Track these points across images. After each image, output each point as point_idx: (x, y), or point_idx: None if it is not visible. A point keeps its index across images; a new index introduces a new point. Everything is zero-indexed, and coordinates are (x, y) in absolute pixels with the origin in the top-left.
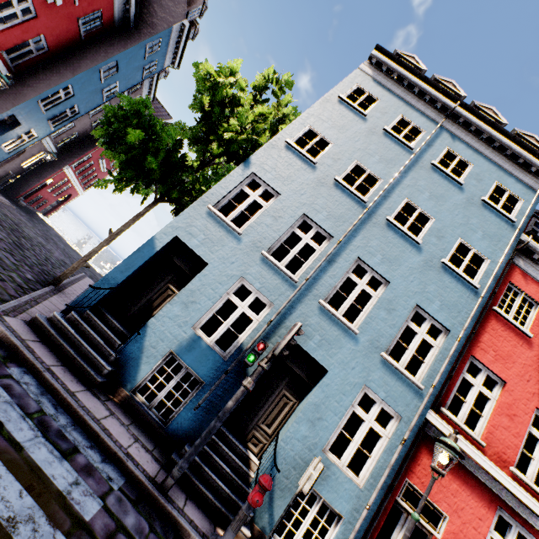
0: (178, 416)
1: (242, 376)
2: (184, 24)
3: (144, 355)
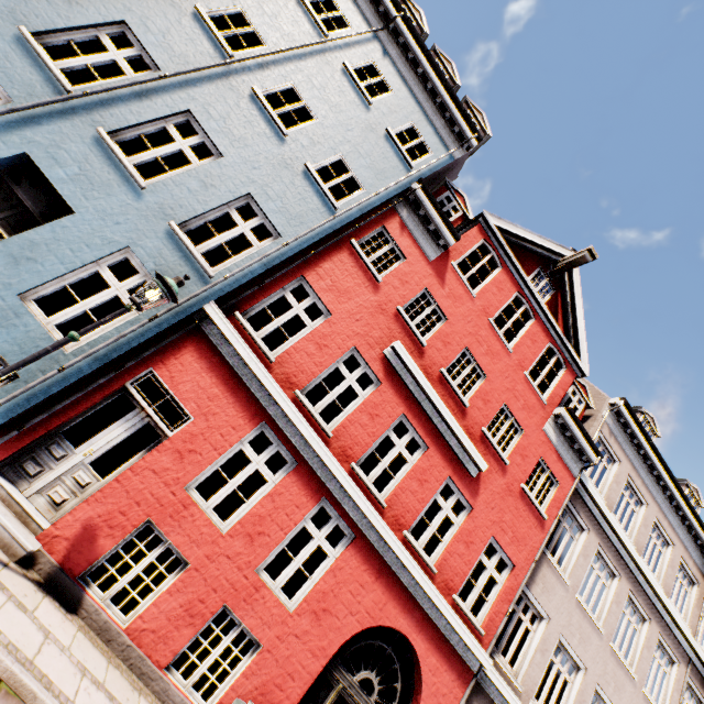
0: None
1: None
2: None
3: None
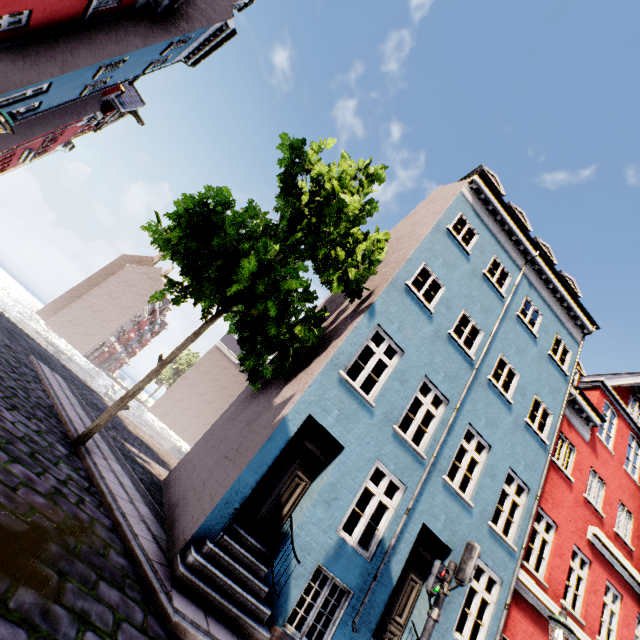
0: (333, 639)
1: (386, 576)
2: (227, 25)
3: (292, 577)
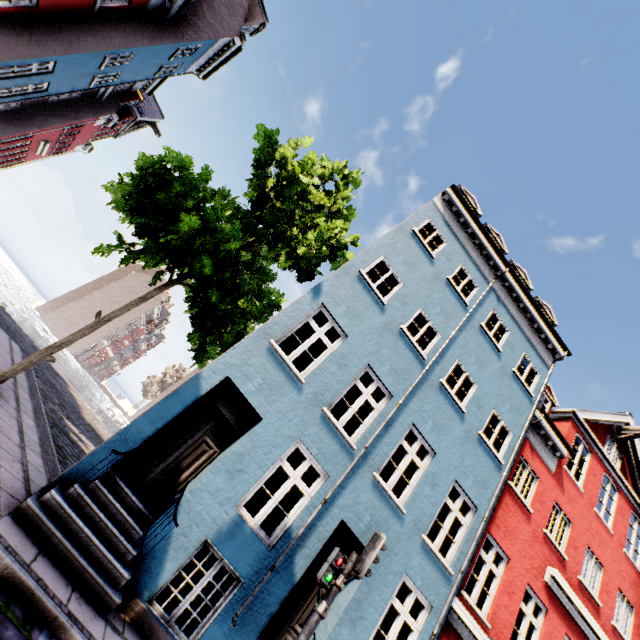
0: (207, 632)
1: (287, 571)
2: (234, 41)
3: (171, 547)
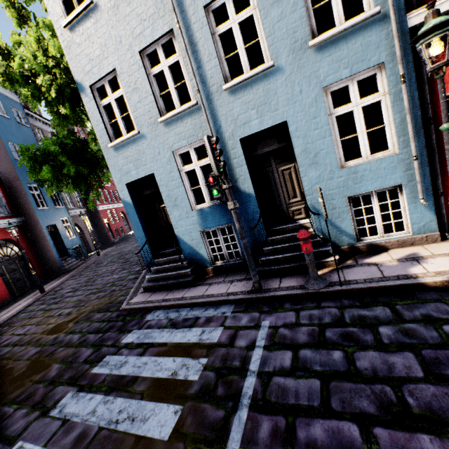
0: (242, 251)
1: (244, 197)
2: None
3: (195, 248)
